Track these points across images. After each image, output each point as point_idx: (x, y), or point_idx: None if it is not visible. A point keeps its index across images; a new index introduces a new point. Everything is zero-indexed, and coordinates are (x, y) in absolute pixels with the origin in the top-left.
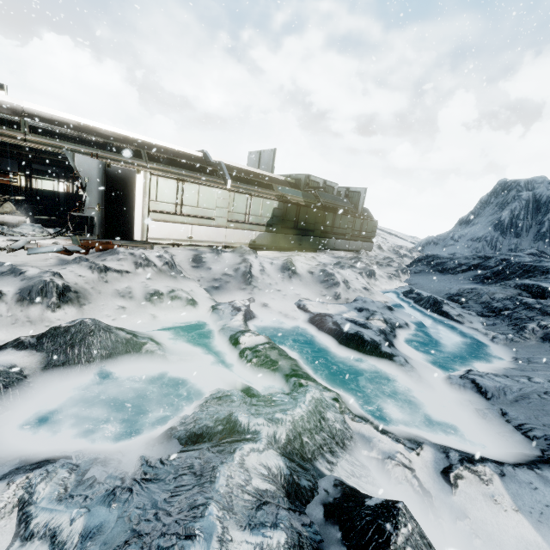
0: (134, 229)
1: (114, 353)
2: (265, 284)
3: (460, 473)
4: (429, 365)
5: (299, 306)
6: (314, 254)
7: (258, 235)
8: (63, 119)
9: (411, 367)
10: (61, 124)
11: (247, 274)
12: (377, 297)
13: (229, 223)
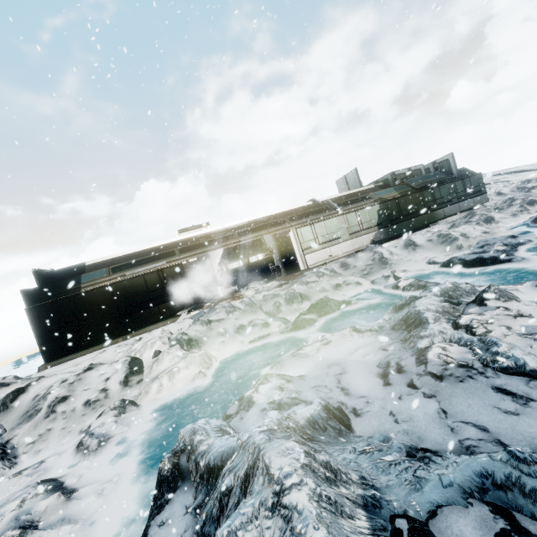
0: (299, 264)
1: (341, 307)
2: (397, 260)
3: None
4: None
5: (429, 263)
6: (427, 229)
7: (374, 235)
8: (241, 223)
9: (527, 260)
10: (243, 226)
11: (382, 259)
12: (500, 235)
13: (350, 235)
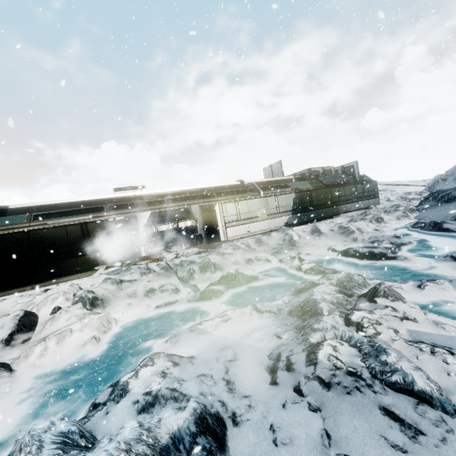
0: (220, 235)
1: (248, 282)
2: (304, 244)
3: (426, 284)
4: (424, 258)
5: (330, 250)
6: (331, 220)
7: (288, 218)
8: (174, 191)
9: (409, 260)
10: (174, 194)
11: (291, 240)
12: (387, 233)
13: (268, 216)
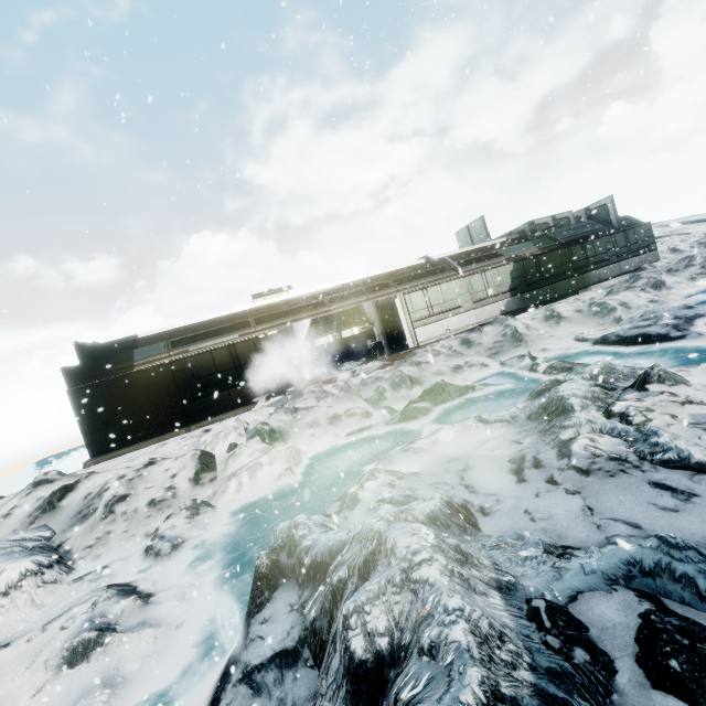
0: (407, 340)
1: (462, 394)
2: (535, 336)
3: None
4: None
5: (578, 340)
6: (576, 297)
7: (505, 304)
8: (333, 287)
9: (705, 337)
10: (335, 291)
11: (515, 334)
12: (672, 304)
13: (474, 304)
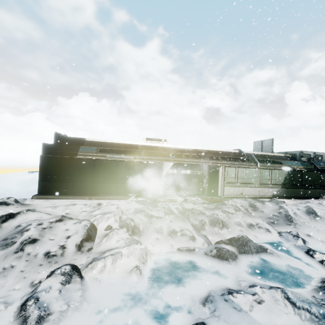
0: (218, 191)
1: (258, 251)
2: (301, 222)
3: None
4: None
5: None
6: (318, 201)
7: (277, 190)
8: (188, 149)
9: None
10: (188, 151)
11: (288, 216)
12: None
13: (260, 184)
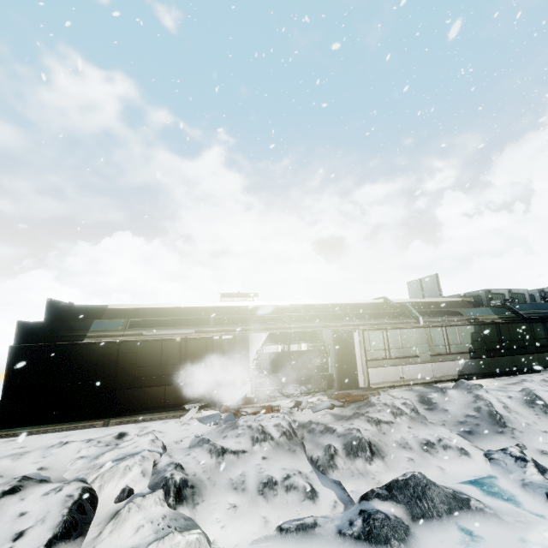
0: (358, 378)
1: (452, 508)
2: (522, 425)
3: None
4: None
5: None
6: (540, 376)
7: (464, 364)
8: (295, 305)
9: None
10: (296, 309)
11: (494, 414)
12: None
13: (431, 357)
